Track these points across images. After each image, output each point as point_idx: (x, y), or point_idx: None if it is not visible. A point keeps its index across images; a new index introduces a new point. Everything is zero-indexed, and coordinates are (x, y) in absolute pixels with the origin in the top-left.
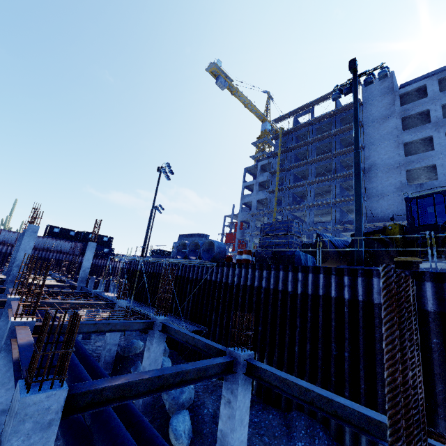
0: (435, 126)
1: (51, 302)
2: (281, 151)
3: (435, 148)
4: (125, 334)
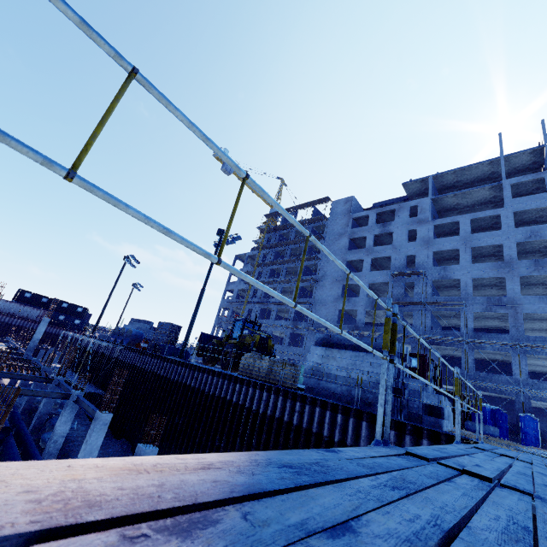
0: (367, 252)
1: None
2: (265, 246)
3: (363, 270)
4: None
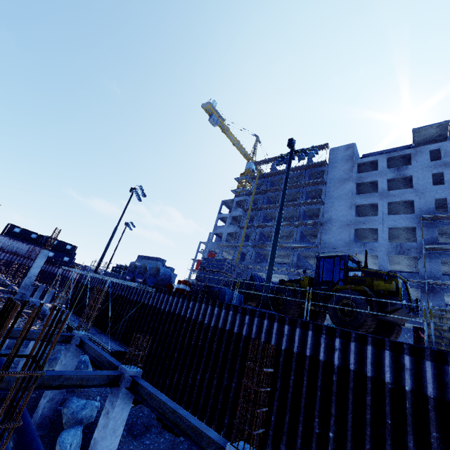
0: (380, 196)
1: None
2: (256, 192)
3: (378, 214)
4: (55, 349)
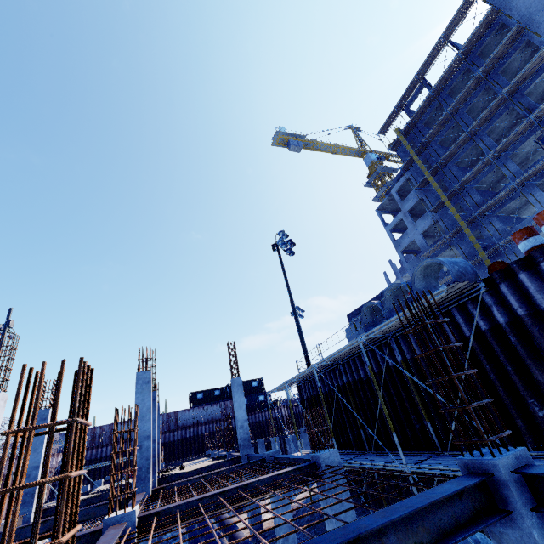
0: None
1: (192, 501)
2: (415, 154)
3: None
4: None
